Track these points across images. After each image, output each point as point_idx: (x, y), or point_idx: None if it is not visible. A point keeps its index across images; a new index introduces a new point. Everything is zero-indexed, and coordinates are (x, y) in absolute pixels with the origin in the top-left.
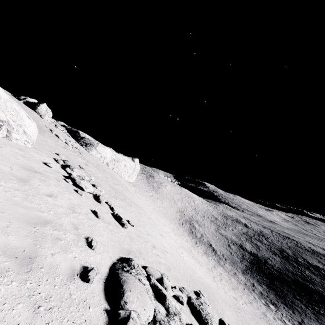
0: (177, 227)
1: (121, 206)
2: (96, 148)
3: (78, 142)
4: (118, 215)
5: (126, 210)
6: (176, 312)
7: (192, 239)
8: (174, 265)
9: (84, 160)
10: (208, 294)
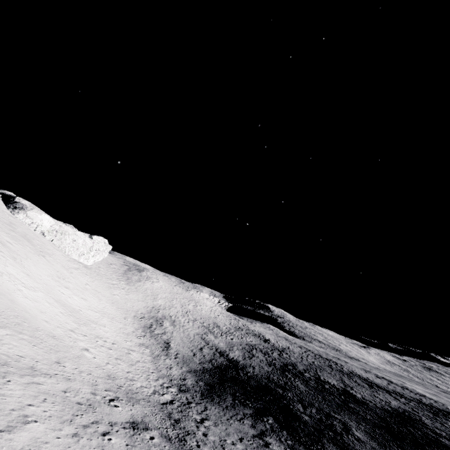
0: (125, 316)
1: None
2: (26, 212)
3: (7, 205)
4: None
5: None
6: None
7: (138, 332)
8: None
9: None
10: None
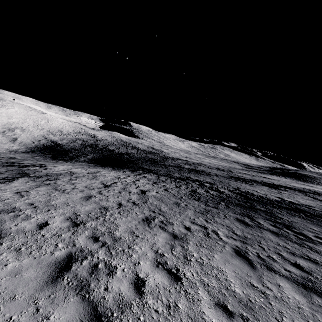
0: None
1: None
2: None
3: None
4: None
5: None
6: None
7: None
8: None
9: None
10: None
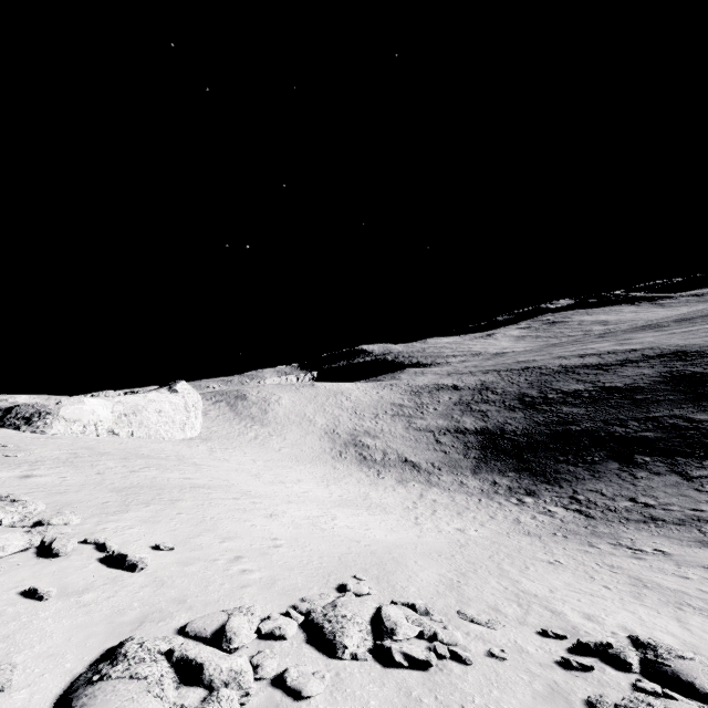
0: (331, 466)
1: (142, 521)
2: (58, 414)
3: (2, 426)
4: (116, 554)
5: (158, 523)
6: (230, 678)
7: (368, 472)
8: (295, 563)
9: (18, 468)
10: (383, 566)
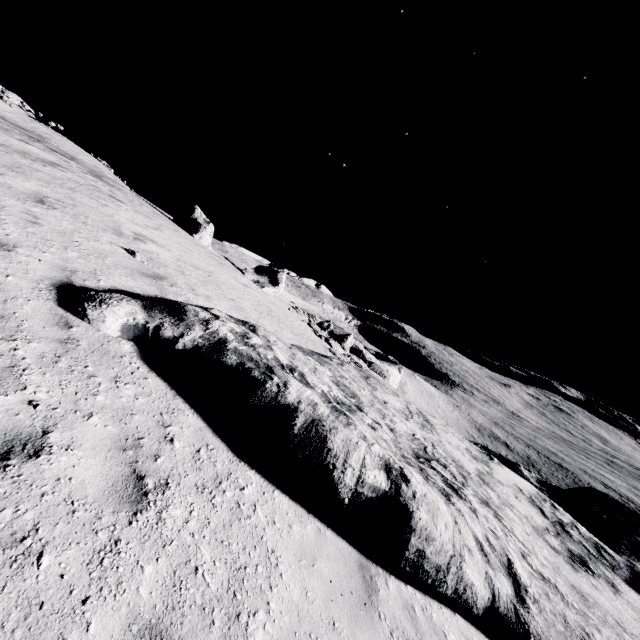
0: None
1: None
2: (389, 380)
3: None
4: None
5: None
6: None
7: None
8: None
9: None
10: None
